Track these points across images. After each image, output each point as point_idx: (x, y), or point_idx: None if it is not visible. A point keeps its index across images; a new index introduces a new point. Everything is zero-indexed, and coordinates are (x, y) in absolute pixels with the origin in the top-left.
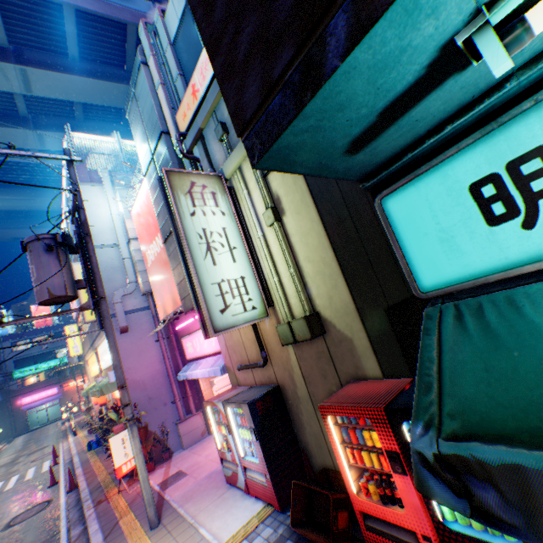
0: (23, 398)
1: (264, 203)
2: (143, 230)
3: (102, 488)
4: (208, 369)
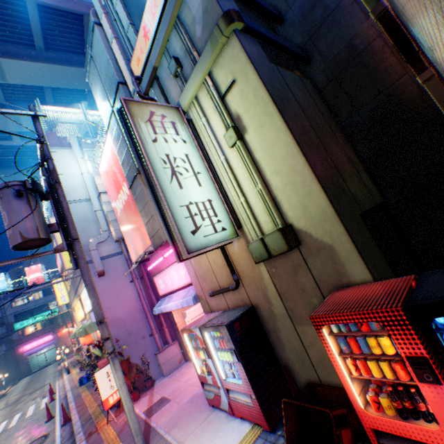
0: (24, 346)
1: (224, 125)
2: (111, 183)
3: (92, 420)
4: (180, 300)
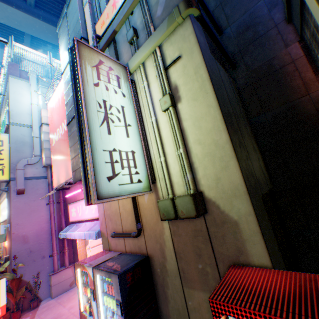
0: None
1: (162, 91)
2: (54, 117)
3: None
4: (85, 232)
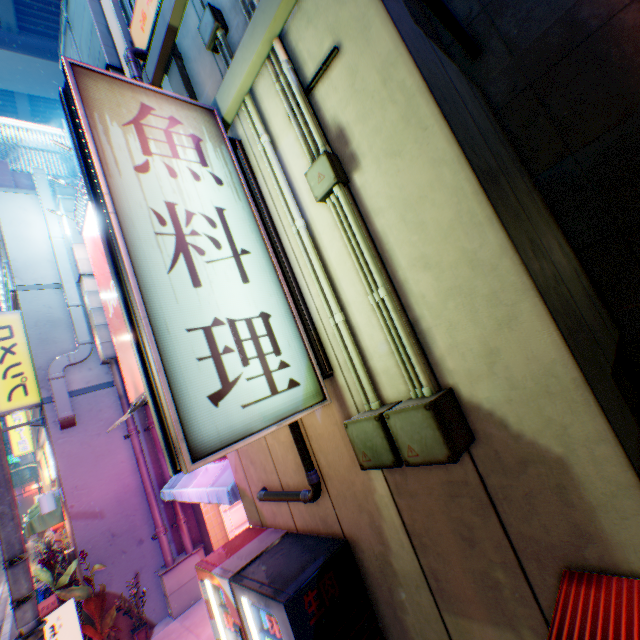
0: None
1: (307, 151)
2: (100, 259)
3: None
4: (206, 489)
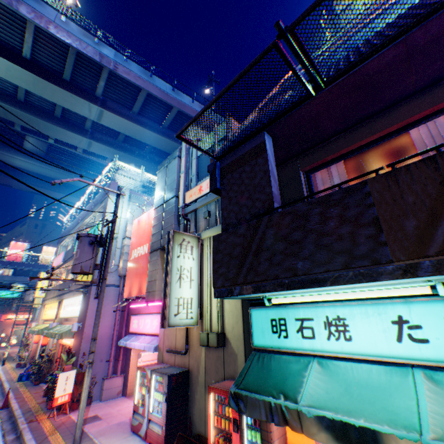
0: None
1: None
2: (137, 235)
3: (33, 411)
4: (145, 344)
